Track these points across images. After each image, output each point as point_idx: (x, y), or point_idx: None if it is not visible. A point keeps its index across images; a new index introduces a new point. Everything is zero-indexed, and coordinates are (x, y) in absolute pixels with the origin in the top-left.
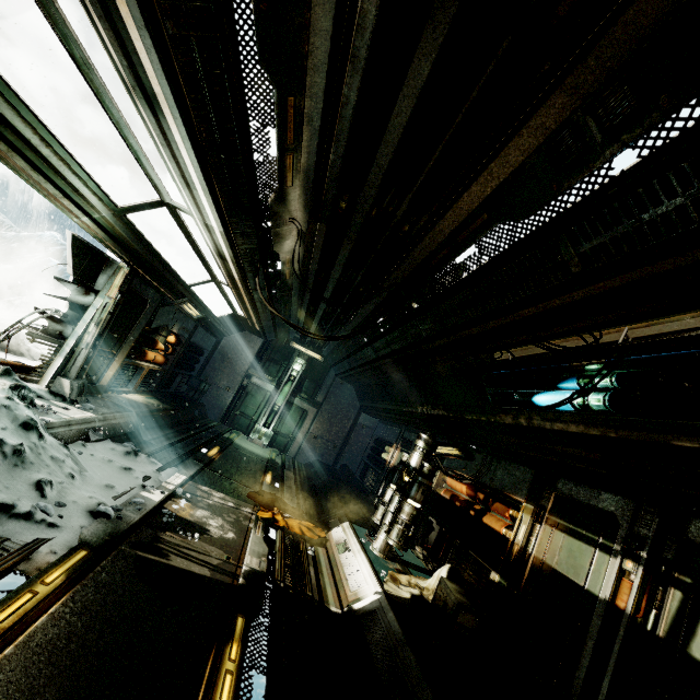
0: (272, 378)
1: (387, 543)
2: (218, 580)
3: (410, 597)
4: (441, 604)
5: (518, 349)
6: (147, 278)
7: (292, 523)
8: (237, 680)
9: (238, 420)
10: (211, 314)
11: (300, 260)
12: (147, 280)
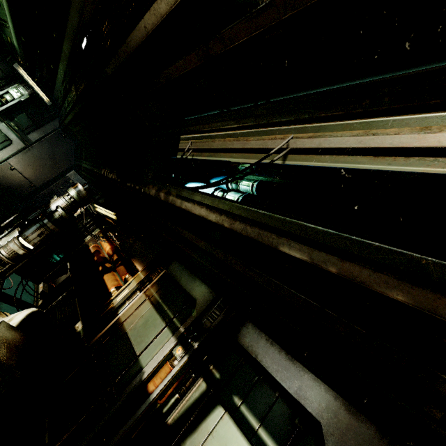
0: None
1: None
2: None
3: None
4: None
5: (199, 141)
6: None
7: None
8: None
9: None
10: None
11: None
12: None
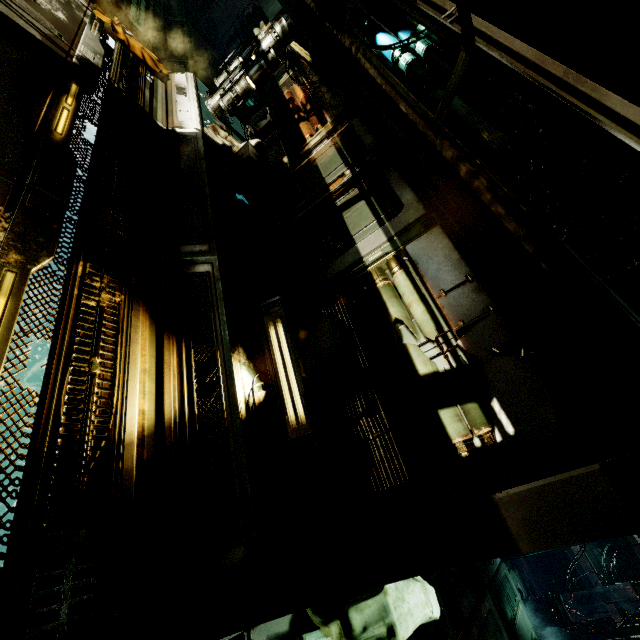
0: None
1: (220, 105)
2: (50, 48)
3: (222, 144)
4: (240, 156)
5: None
6: None
7: (134, 44)
8: (73, 116)
9: None
10: None
11: None
12: None
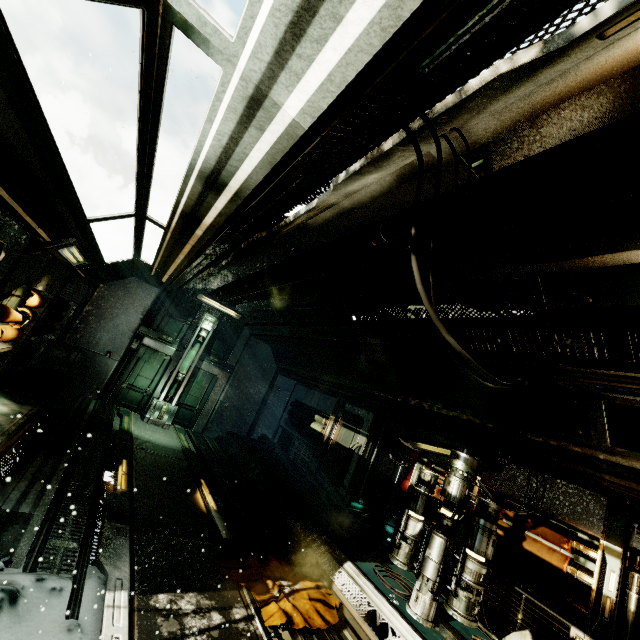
0: (173, 339)
1: (434, 605)
2: None
3: None
4: None
5: None
6: (4, 199)
7: (303, 605)
8: None
9: (126, 394)
10: (100, 259)
11: (345, 209)
12: (3, 204)
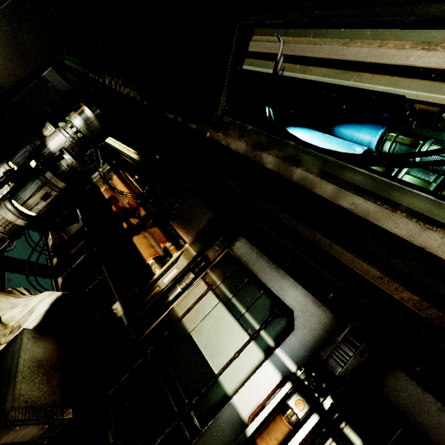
0: None
1: None
2: None
3: None
4: None
5: (304, 39)
6: None
7: None
8: None
9: None
10: None
11: None
12: None
